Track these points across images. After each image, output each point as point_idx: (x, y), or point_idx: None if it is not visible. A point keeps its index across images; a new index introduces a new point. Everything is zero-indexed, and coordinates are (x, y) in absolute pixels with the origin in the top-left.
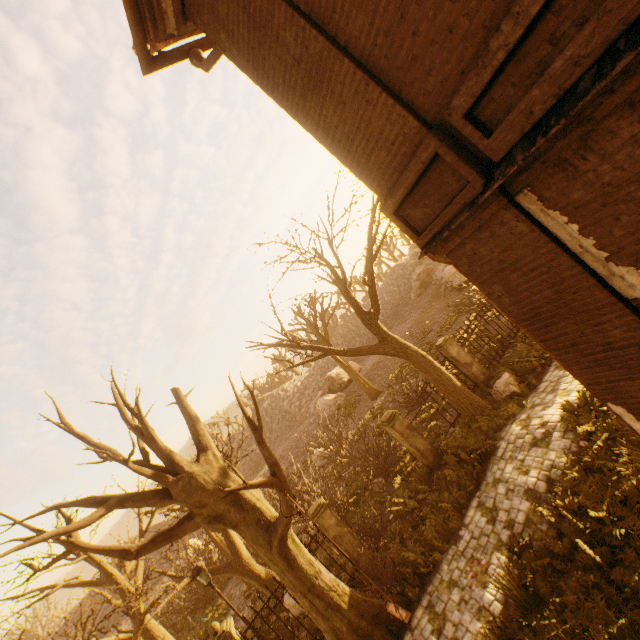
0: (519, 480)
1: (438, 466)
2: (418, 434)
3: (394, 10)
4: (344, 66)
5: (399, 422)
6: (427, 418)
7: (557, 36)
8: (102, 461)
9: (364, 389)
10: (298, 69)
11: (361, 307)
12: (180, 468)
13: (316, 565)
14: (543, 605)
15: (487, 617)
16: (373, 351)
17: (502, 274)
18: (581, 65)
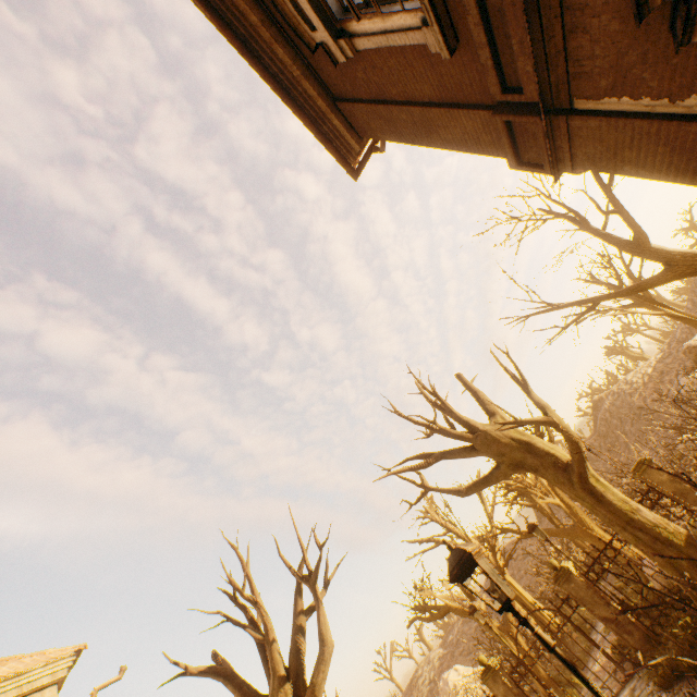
0: None
1: None
2: None
3: (436, 75)
4: (433, 112)
5: None
6: None
7: (506, 36)
8: (427, 436)
9: None
10: (417, 127)
11: (620, 239)
12: (475, 429)
13: (632, 504)
14: None
15: None
16: (656, 280)
17: (618, 158)
18: (523, 42)
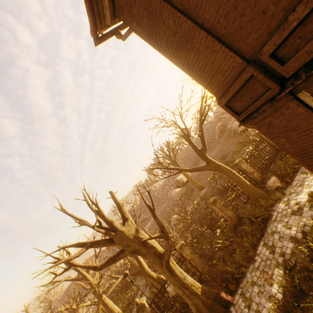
0: (286, 232)
1: (239, 224)
2: (228, 209)
3: (231, 4)
4: (201, 34)
5: (218, 203)
6: (230, 200)
7: None
8: (80, 226)
9: (195, 185)
10: (175, 37)
11: (197, 147)
12: (116, 229)
13: (184, 273)
14: (305, 296)
15: (274, 300)
16: (204, 169)
17: (286, 133)
18: None
